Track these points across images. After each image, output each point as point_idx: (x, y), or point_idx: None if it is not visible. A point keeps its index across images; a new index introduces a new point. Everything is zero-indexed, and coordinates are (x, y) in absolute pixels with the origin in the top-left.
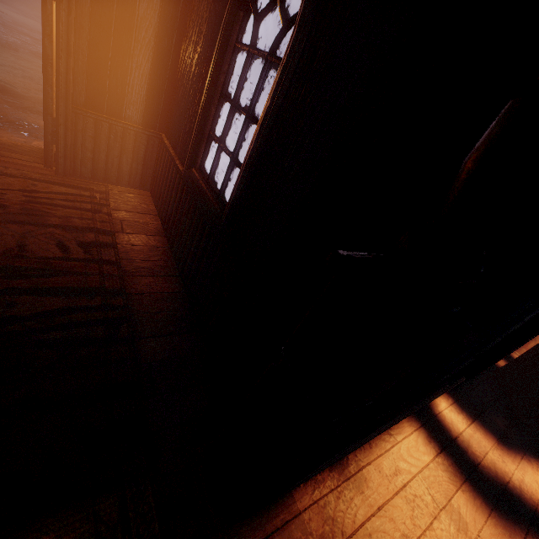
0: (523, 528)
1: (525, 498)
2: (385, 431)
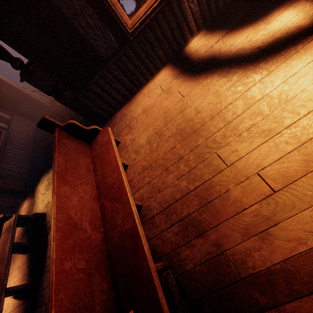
0: (207, 73)
1: (223, 55)
2: (151, 80)
